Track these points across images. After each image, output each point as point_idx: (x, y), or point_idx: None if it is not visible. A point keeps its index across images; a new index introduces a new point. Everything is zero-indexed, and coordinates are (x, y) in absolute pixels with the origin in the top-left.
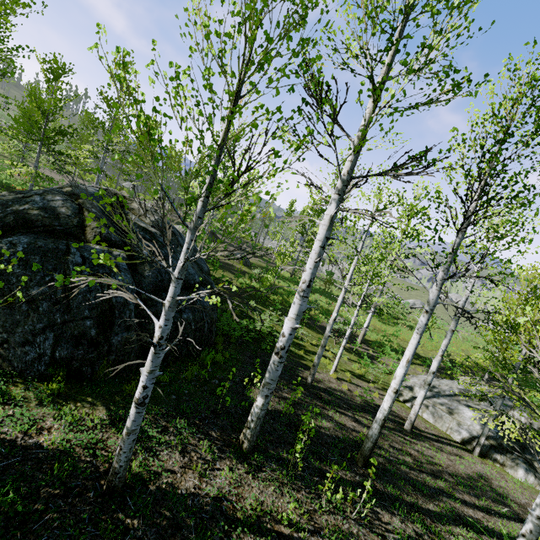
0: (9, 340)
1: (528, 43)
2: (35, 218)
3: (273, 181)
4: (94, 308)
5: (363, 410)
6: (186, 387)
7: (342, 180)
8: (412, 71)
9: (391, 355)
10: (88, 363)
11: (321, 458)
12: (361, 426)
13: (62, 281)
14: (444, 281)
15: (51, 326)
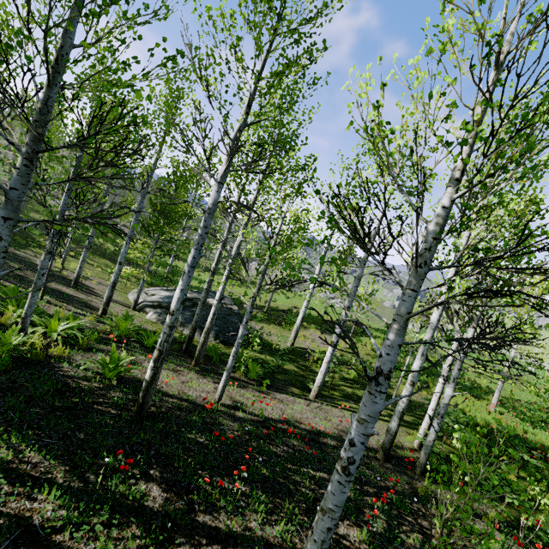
0: None
1: None
2: None
3: None
4: None
5: None
6: None
7: None
8: None
9: None
10: None
11: None
12: None
13: None
14: None
15: None
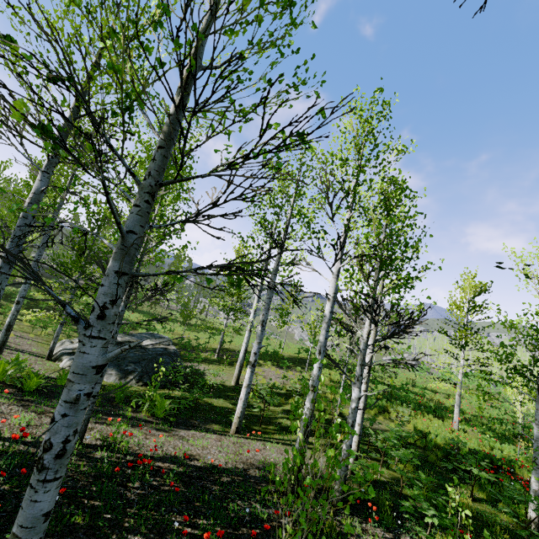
0: None
1: None
2: None
3: None
4: None
5: None
6: None
7: None
8: None
9: None
10: None
11: None
12: None
13: None
14: None
15: None
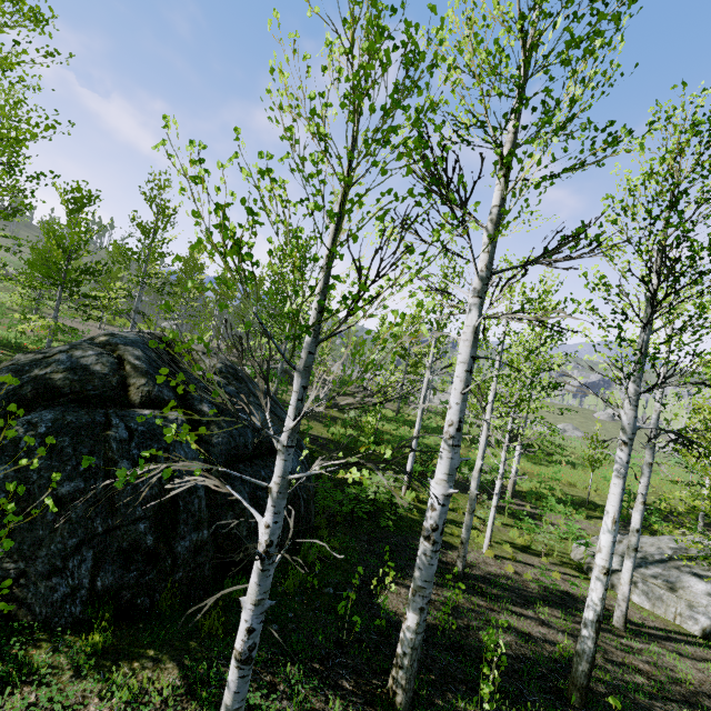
0: (28, 571)
1: (675, 86)
2: (60, 384)
3: (401, 290)
4: (149, 502)
5: (546, 603)
6: (289, 607)
7: (481, 277)
8: (552, 131)
9: (558, 509)
10: (144, 590)
11: (516, 701)
12: (553, 632)
13: (125, 477)
14: (638, 396)
15: (88, 540)
